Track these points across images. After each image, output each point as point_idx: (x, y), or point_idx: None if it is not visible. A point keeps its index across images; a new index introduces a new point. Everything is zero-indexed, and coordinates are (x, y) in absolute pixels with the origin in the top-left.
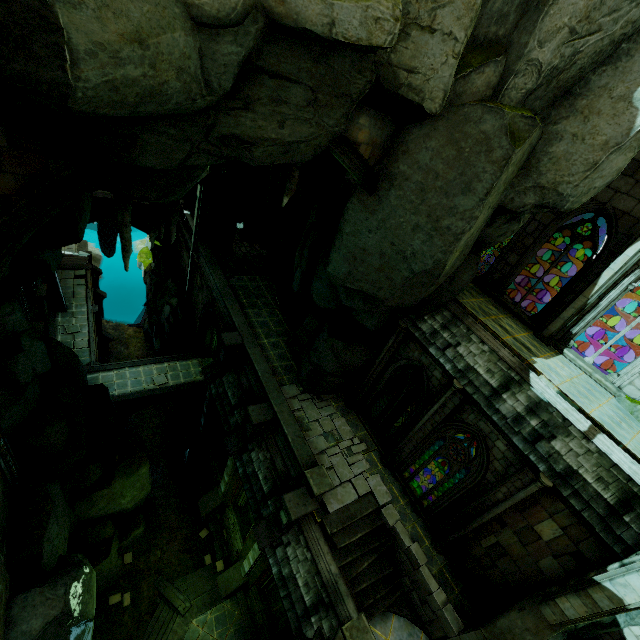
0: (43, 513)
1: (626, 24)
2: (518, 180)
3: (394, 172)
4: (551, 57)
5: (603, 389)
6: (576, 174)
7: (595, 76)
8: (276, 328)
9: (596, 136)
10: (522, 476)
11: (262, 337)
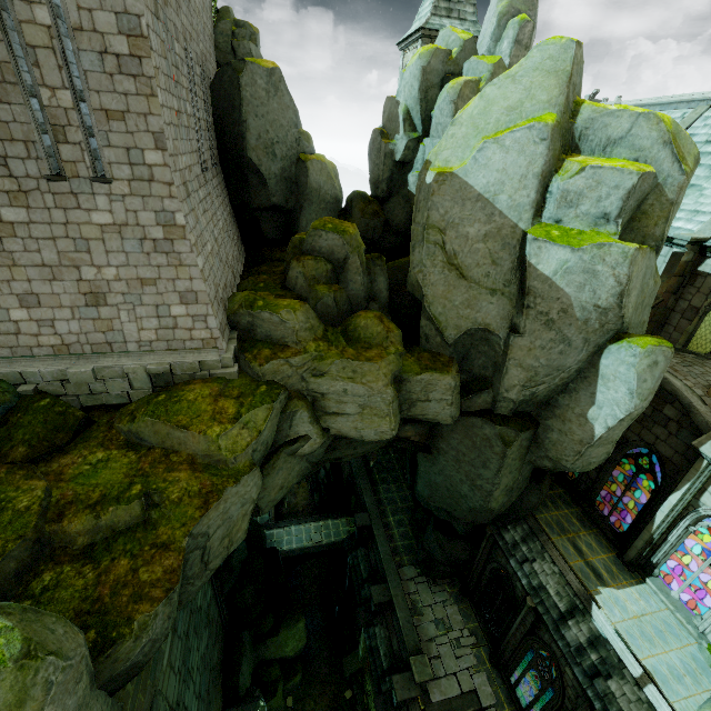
0: (240, 653)
1: (562, 379)
2: (534, 449)
3: (438, 447)
4: (516, 396)
5: (685, 632)
6: (569, 456)
7: (560, 398)
8: (402, 504)
9: (573, 434)
10: (584, 710)
11: (389, 514)
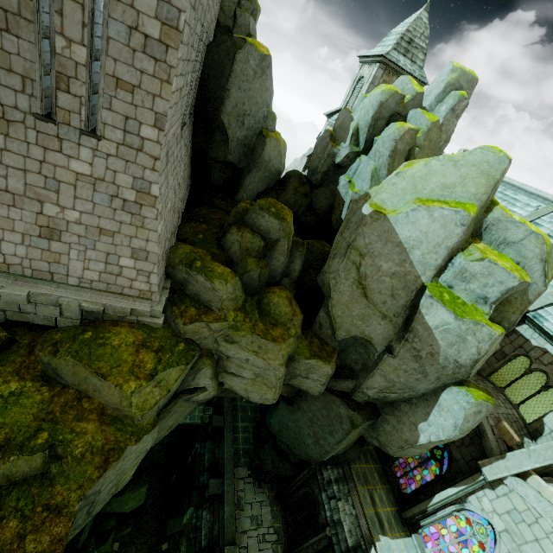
0: None
1: (410, 395)
2: (370, 429)
3: (300, 405)
4: (373, 395)
5: None
6: (394, 446)
7: (402, 404)
8: (251, 414)
9: (403, 433)
10: None
11: (239, 420)
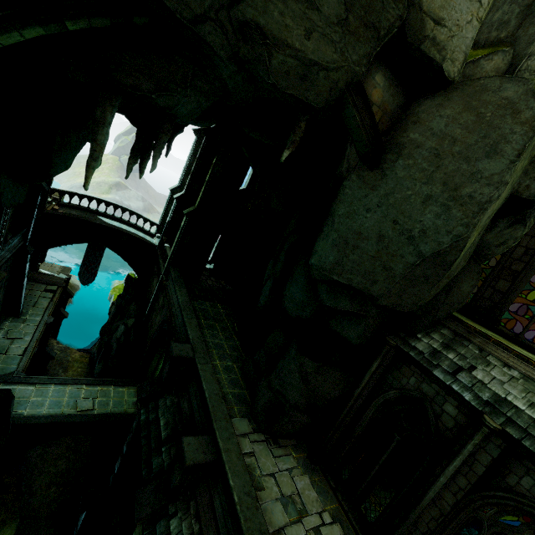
0: None
1: None
2: (532, 167)
3: (403, 141)
4: None
5: None
6: None
7: None
8: (231, 352)
9: None
10: None
11: (215, 358)
